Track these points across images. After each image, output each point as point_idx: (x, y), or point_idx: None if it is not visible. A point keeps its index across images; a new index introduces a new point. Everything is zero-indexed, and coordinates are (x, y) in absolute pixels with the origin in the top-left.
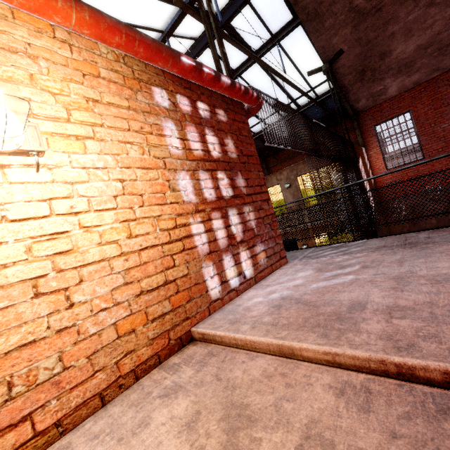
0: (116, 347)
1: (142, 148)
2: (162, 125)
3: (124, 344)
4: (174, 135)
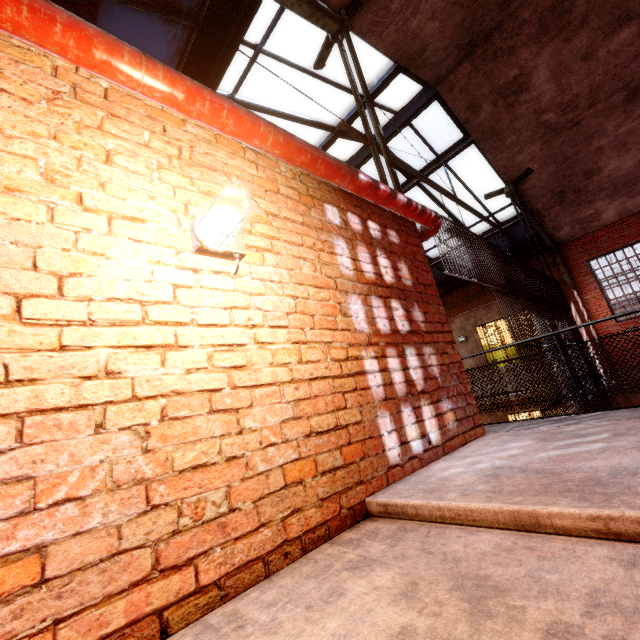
0: (282, 498)
1: (314, 264)
2: (333, 243)
3: (291, 497)
4: (345, 254)
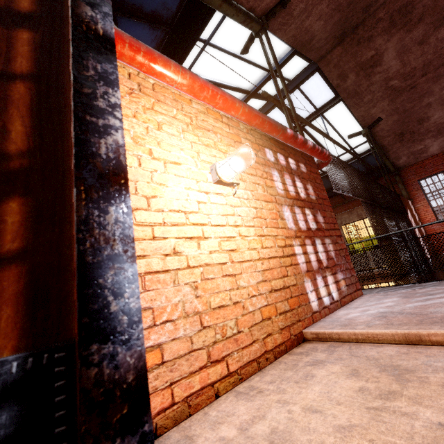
0: (262, 327)
1: (263, 187)
2: (271, 173)
3: (266, 327)
4: (278, 180)
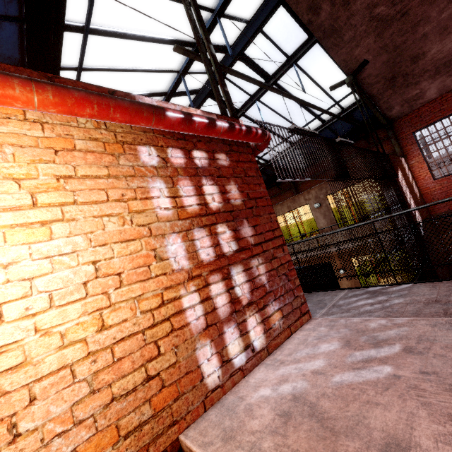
0: None
1: (122, 217)
2: (148, 186)
3: None
4: (163, 194)
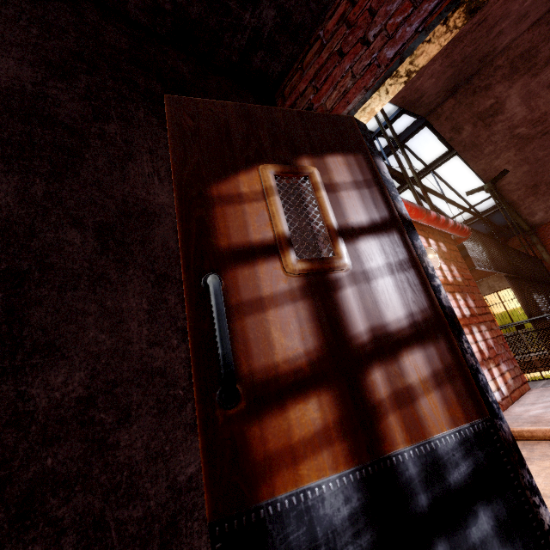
0: None
1: None
2: None
3: None
4: None
